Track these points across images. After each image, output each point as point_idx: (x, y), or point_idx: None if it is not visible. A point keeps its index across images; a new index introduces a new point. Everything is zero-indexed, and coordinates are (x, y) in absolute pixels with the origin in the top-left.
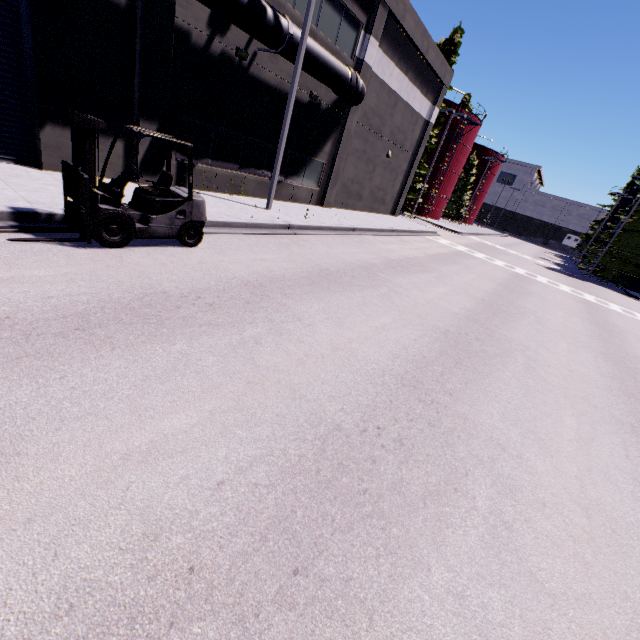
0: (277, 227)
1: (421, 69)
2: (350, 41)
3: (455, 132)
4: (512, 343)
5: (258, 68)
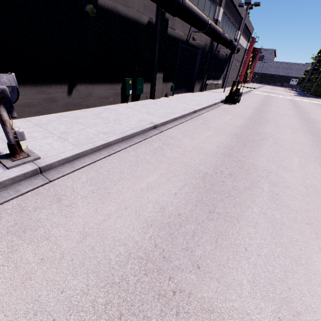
0: None
1: (246, 32)
2: (234, 34)
3: None
4: (308, 111)
5: (219, 53)
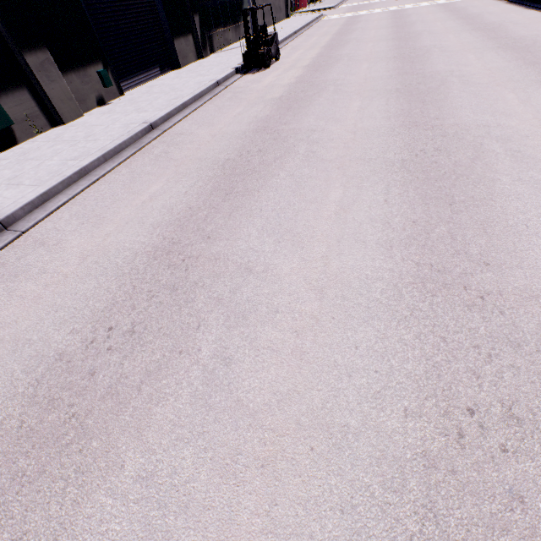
0: None
1: None
2: None
3: None
4: (419, 31)
5: None
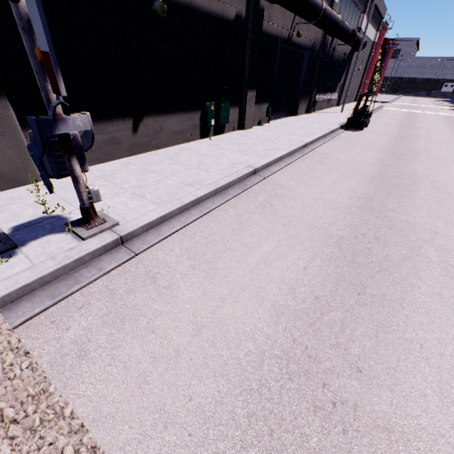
0: None
1: (375, 16)
2: (356, 21)
3: None
4: None
5: (335, 52)
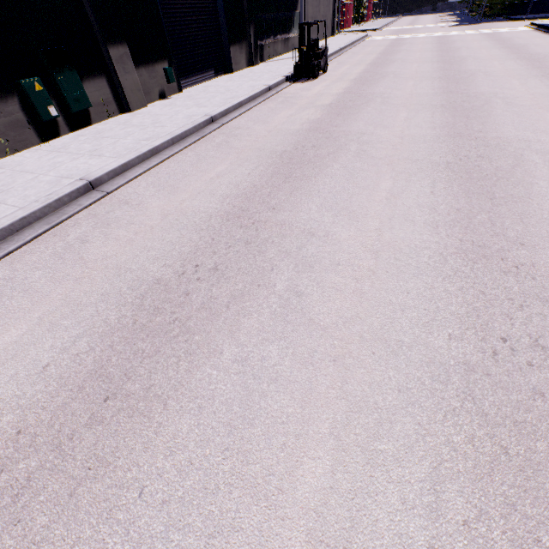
0: None
1: None
2: None
3: None
4: (463, 57)
5: None
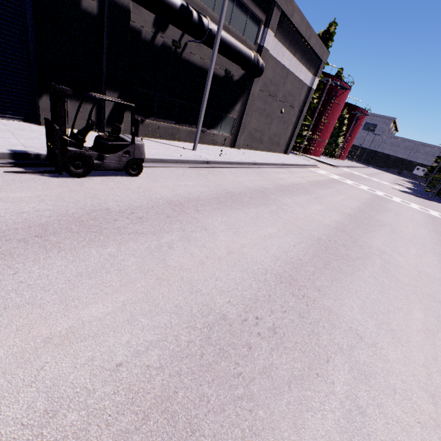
0: (199, 162)
1: (305, 51)
2: (253, 33)
3: (331, 95)
4: (371, 248)
5: (188, 53)
